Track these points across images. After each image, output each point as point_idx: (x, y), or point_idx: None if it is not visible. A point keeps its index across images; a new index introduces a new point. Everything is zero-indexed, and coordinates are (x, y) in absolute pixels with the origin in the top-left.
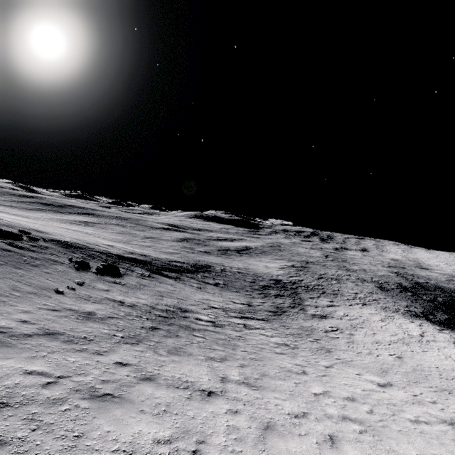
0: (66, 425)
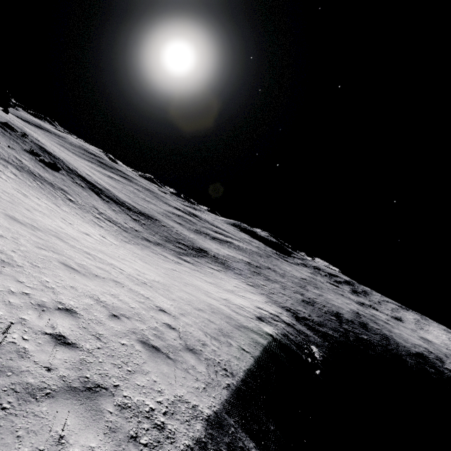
0: None
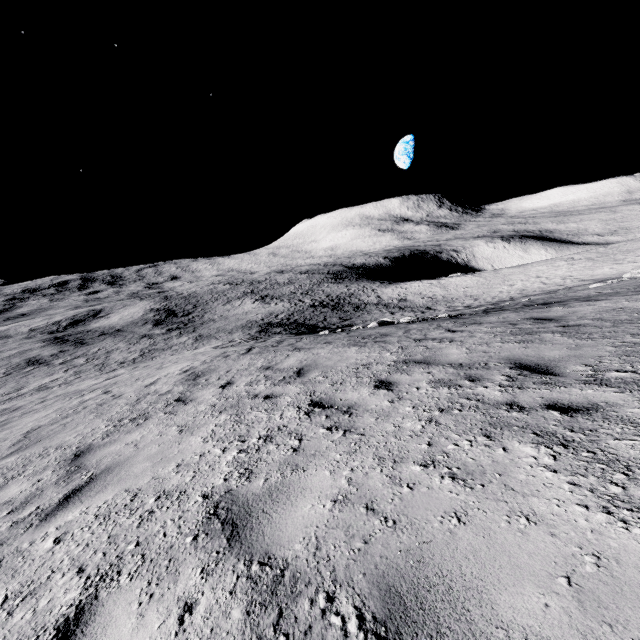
0: None
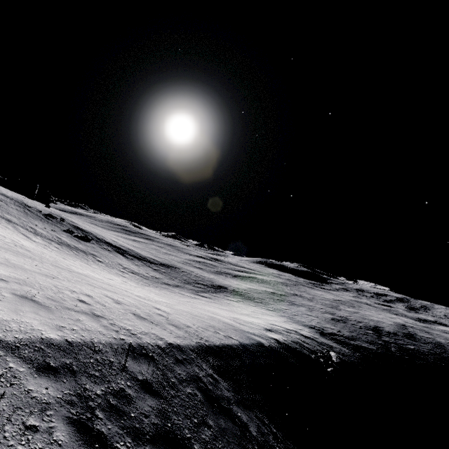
0: None
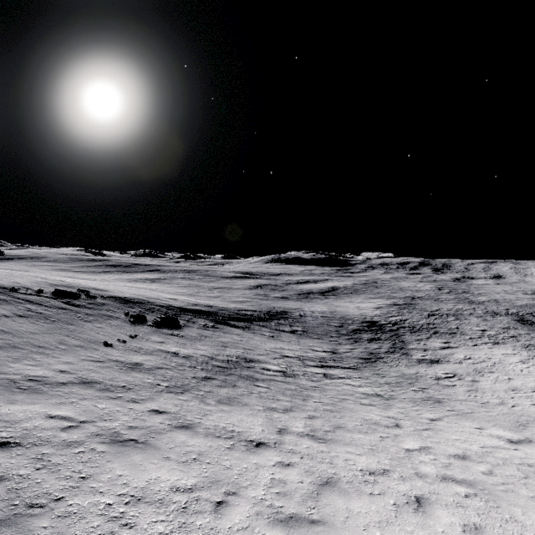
0: (75, 466)
